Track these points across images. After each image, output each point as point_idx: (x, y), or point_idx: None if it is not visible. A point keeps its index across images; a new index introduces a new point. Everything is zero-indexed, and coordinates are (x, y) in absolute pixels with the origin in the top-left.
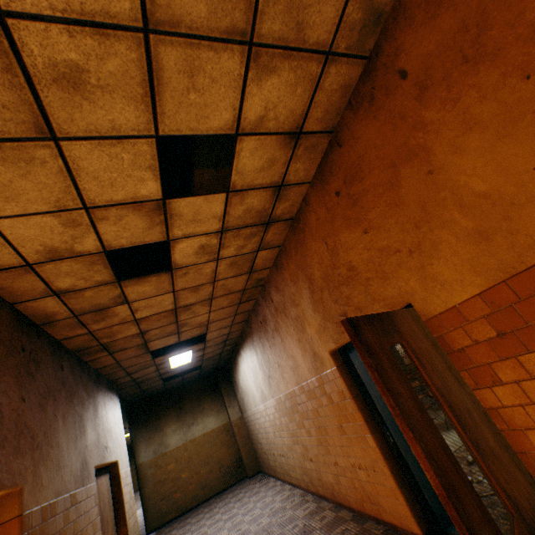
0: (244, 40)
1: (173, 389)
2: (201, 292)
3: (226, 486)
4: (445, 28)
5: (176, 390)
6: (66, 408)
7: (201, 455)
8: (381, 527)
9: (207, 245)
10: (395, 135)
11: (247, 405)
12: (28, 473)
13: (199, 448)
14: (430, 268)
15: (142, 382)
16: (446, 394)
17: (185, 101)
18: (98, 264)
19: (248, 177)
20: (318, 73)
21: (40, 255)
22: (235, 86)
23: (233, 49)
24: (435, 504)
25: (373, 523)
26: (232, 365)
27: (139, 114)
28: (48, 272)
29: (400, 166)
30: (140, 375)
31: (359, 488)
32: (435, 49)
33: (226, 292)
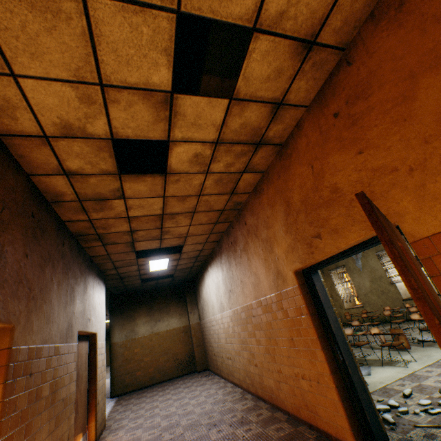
0: None
1: (148, 290)
2: (186, 204)
3: (178, 375)
4: None
5: (150, 292)
6: (61, 277)
7: (162, 346)
8: (314, 432)
9: (201, 155)
10: (423, 41)
11: (205, 314)
12: (21, 316)
13: (161, 340)
14: (432, 186)
15: (125, 278)
16: (440, 307)
17: None
18: (104, 151)
19: (253, 86)
20: None
21: (56, 128)
22: None
23: None
24: (374, 423)
25: (306, 428)
26: (199, 279)
27: None
28: (61, 149)
29: (421, 76)
30: (124, 271)
31: (298, 396)
32: None
33: (208, 208)
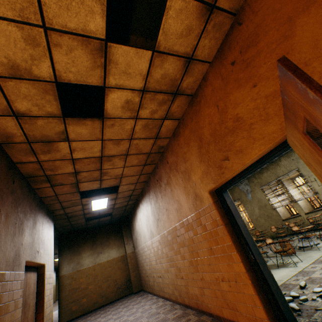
0: None
1: (91, 228)
2: (120, 147)
3: (118, 298)
4: None
5: (93, 229)
6: (10, 209)
7: (104, 274)
8: None
9: (131, 101)
10: None
11: (138, 243)
12: None
13: (103, 269)
14: None
15: (71, 217)
16: None
17: None
18: (49, 94)
19: (170, 41)
20: None
21: (4, 68)
22: None
23: None
24: (286, 310)
25: None
26: (132, 216)
27: None
28: (9, 90)
29: (296, 18)
30: (71, 211)
31: (219, 297)
32: None
33: (138, 151)
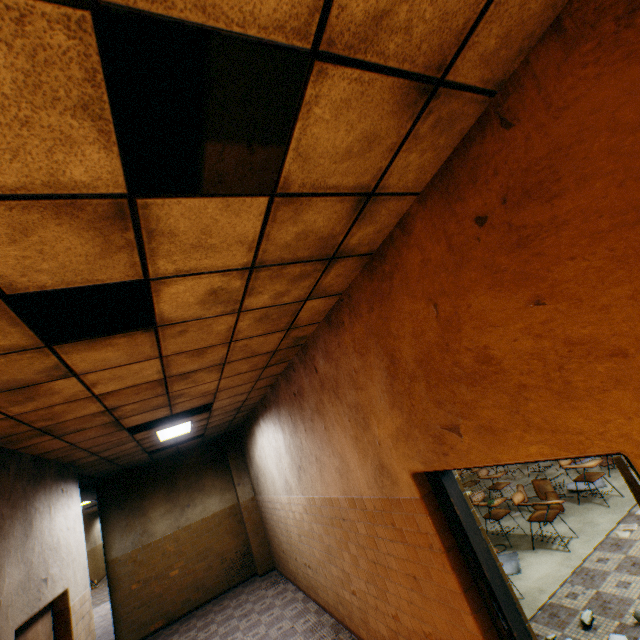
0: None
1: (164, 460)
2: (207, 356)
3: (229, 587)
4: None
5: (168, 461)
6: None
7: (198, 546)
8: None
9: (223, 289)
10: None
11: (262, 488)
12: None
13: (195, 538)
14: None
15: (117, 458)
16: None
17: None
18: None
19: (317, 169)
20: None
21: None
22: None
23: None
24: None
25: None
26: (246, 434)
27: None
28: None
29: None
30: (113, 452)
31: None
32: None
33: (248, 354)
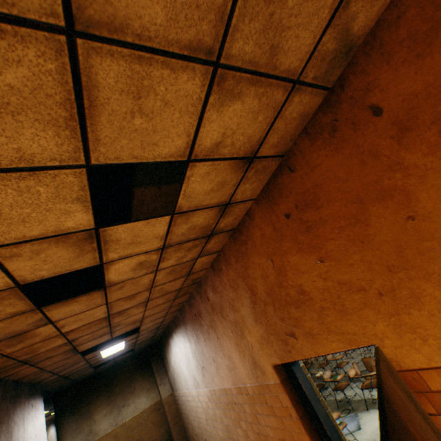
0: (209, 59)
1: (104, 371)
2: (136, 298)
3: None
4: (439, 69)
5: (108, 372)
6: None
7: (132, 439)
8: None
9: (146, 261)
10: (364, 171)
11: (178, 385)
12: None
13: (129, 432)
14: (407, 318)
15: (71, 374)
16: None
17: (127, 126)
18: (9, 298)
19: (196, 199)
20: (282, 100)
21: None
22: (192, 111)
23: (195, 69)
24: None
25: None
26: (164, 345)
27: (61, 141)
28: None
29: (370, 204)
30: (69, 371)
31: None
32: (423, 90)
33: (163, 293)
